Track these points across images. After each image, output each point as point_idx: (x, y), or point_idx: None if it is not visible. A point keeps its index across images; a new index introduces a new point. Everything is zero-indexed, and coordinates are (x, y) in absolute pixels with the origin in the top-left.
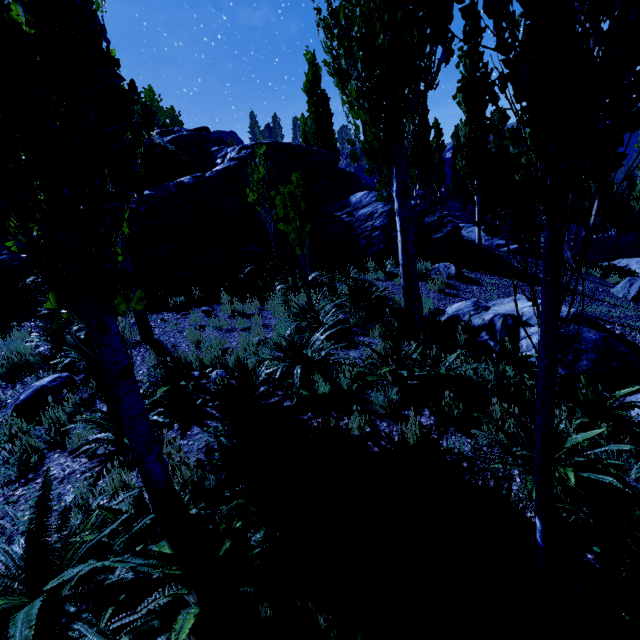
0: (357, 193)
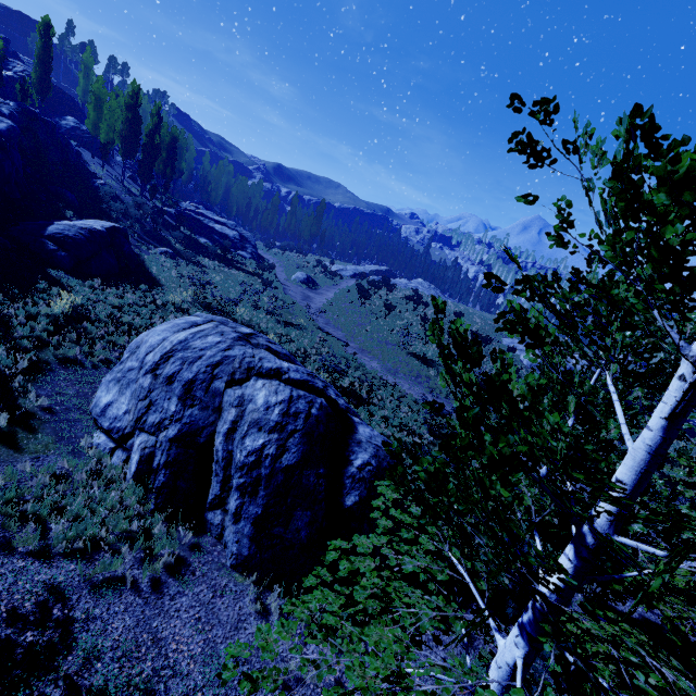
0: (70, 117)
